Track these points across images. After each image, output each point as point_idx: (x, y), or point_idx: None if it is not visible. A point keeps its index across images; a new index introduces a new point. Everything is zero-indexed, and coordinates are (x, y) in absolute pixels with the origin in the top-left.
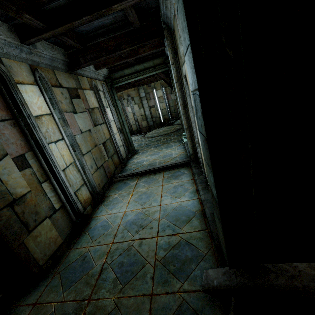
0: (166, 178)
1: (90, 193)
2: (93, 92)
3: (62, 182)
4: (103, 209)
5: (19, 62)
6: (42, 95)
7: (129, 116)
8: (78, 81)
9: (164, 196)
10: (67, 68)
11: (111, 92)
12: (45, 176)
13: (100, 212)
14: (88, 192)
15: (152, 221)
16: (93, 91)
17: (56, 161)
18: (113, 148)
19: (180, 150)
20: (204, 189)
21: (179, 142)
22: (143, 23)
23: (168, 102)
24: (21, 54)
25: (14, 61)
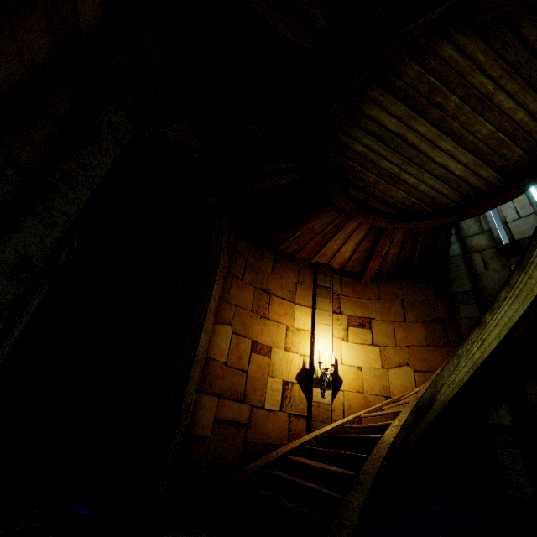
0: None
1: None
2: None
3: None
4: None
5: None
6: None
7: None
8: None
9: None
10: None
11: None
12: None
13: None
14: None
15: None
16: None
17: None
18: None
19: None
20: None
21: None
22: None
23: None
24: None
25: None
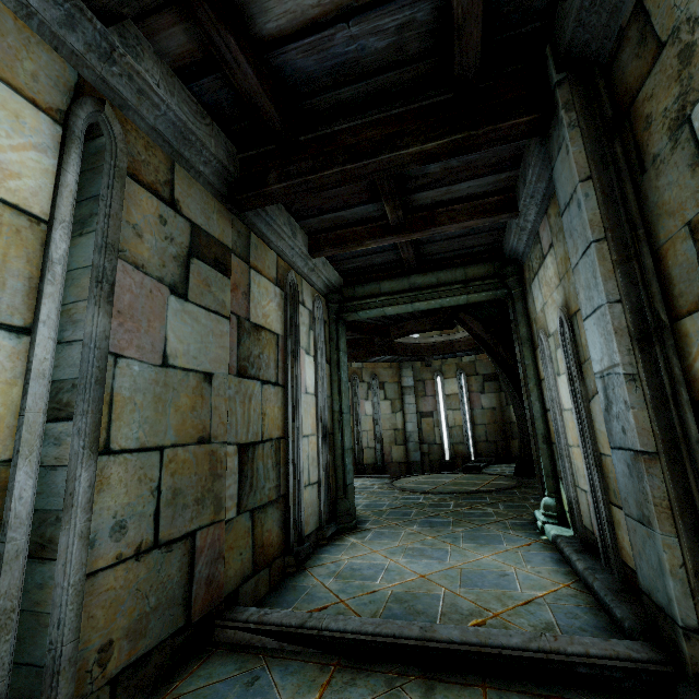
0: None
1: None
2: (282, 294)
3: None
4: None
5: (40, 40)
6: (59, 157)
7: (362, 424)
8: (247, 244)
9: None
10: (227, 194)
11: (333, 326)
12: None
13: None
14: None
15: None
16: (282, 291)
17: None
18: (279, 480)
19: (545, 570)
20: None
21: (524, 531)
22: (484, 83)
23: (471, 412)
24: (68, 34)
25: (13, 15)
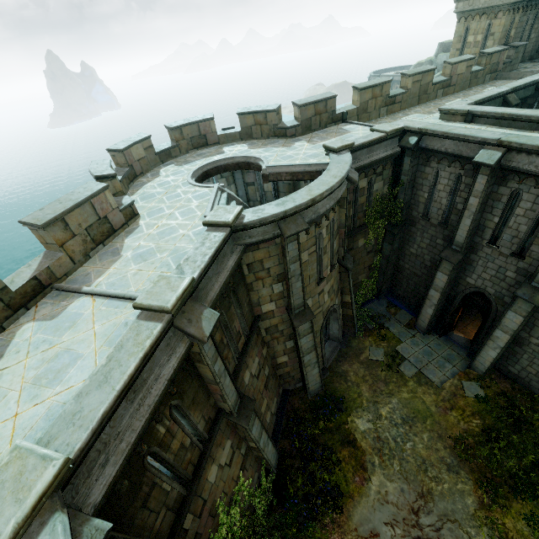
0: None
1: None
2: None
3: None
4: None
5: None
6: None
7: None
8: None
9: None
10: None
11: None
12: None
13: None
14: None
15: None
16: None
17: None
18: None
19: None
20: None
21: None
22: None
23: (277, 184)
24: None
25: None
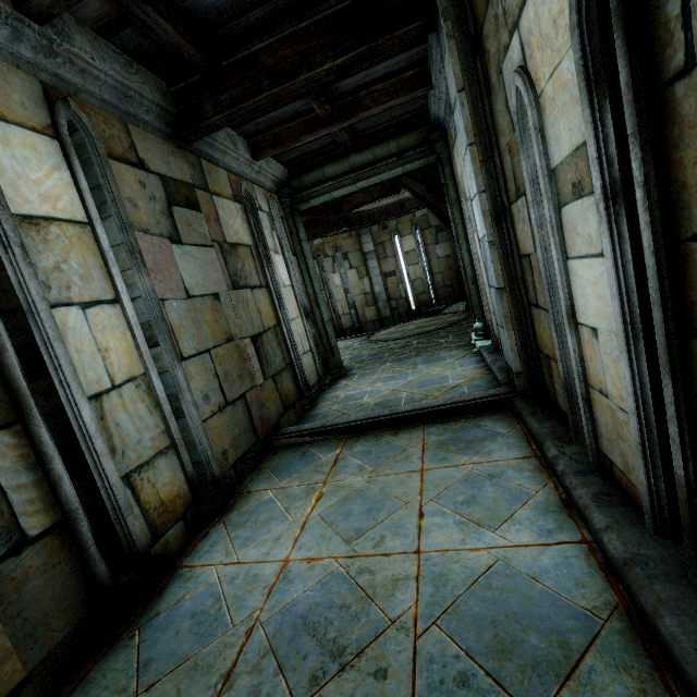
0: (434, 446)
1: (188, 479)
2: (242, 208)
3: (82, 436)
4: (220, 539)
5: (7, 65)
6: (69, 167)
7: (335, 296)
8: (202, 173)
9: (432, 514)
10: (171, 132)
11: (291, 220)
12: (7, 409)
13: (206, 551)
14: (180, 475)
15: (384, 629)
16: (241, 205)
17: (72, 362)
18: (284, 354)
19: (469, 368)
20: (606, 501)
21: (463, 349)
22: None
23: (429, 263)
24: (18, 46)
25: None
